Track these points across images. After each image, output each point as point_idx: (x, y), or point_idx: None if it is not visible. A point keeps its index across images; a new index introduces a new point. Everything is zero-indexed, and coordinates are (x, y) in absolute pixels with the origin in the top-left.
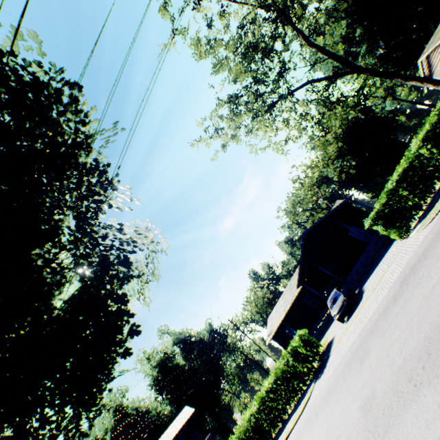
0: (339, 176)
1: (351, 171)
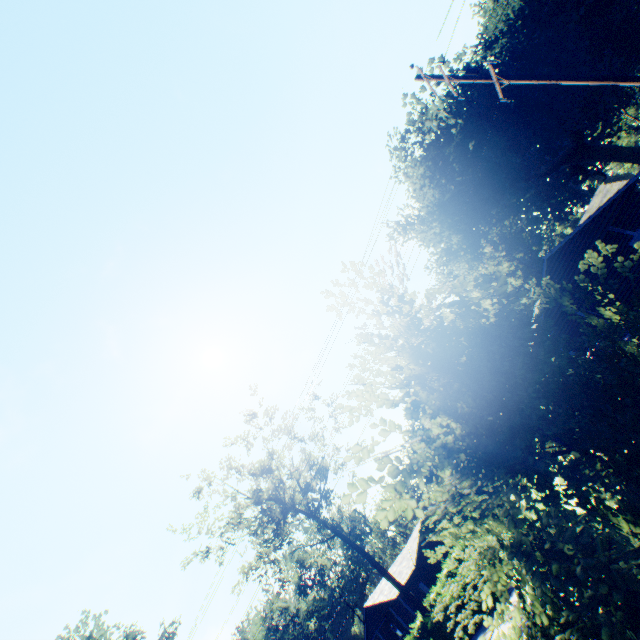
0: None
1: None
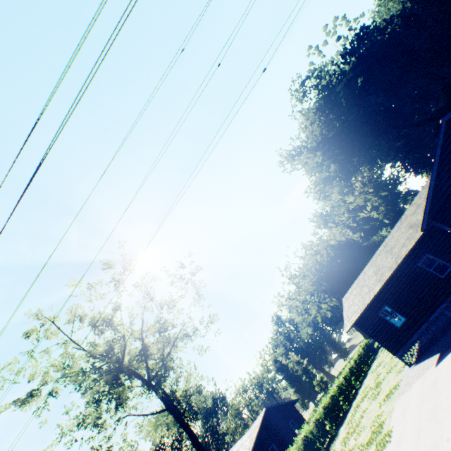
0: None
1: (334, 302)
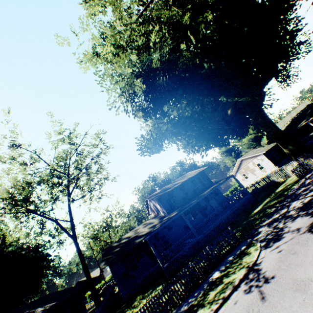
0: None
1: None
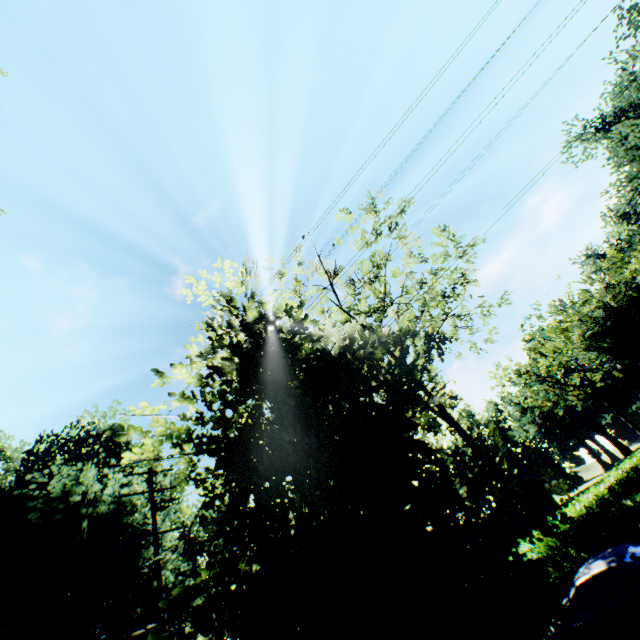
0: (601, 365)
1: (615, 373)
